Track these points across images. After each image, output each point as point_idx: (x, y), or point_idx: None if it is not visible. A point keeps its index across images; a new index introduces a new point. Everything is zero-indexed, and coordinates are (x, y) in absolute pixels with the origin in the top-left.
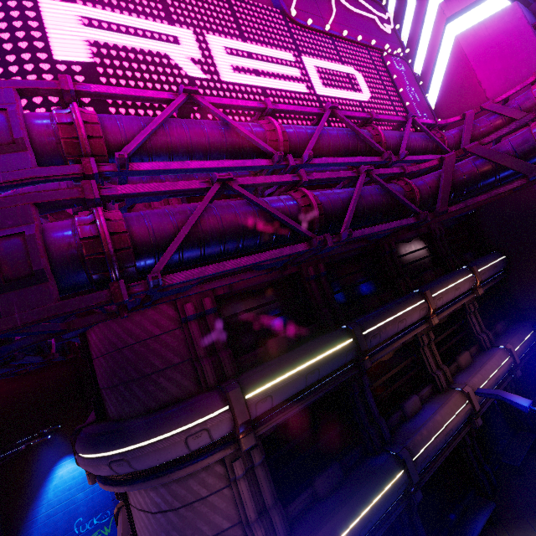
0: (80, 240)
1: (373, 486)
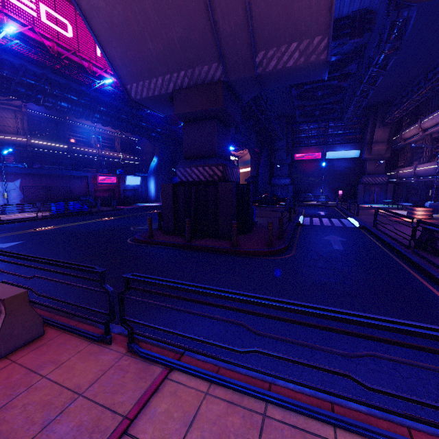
0: (4, 44)
1: (57, 143)
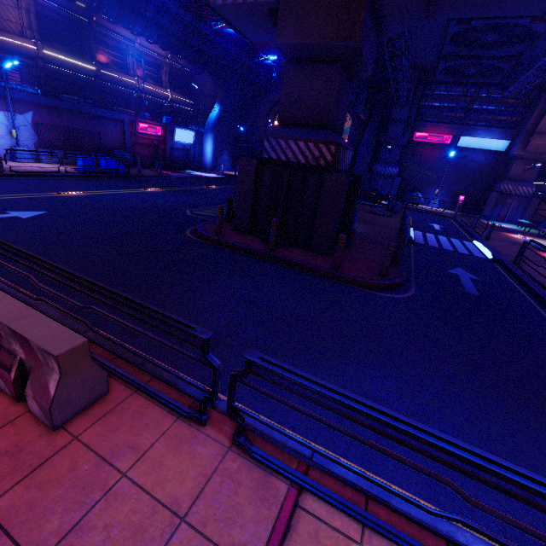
0: None
1: (80, 60)
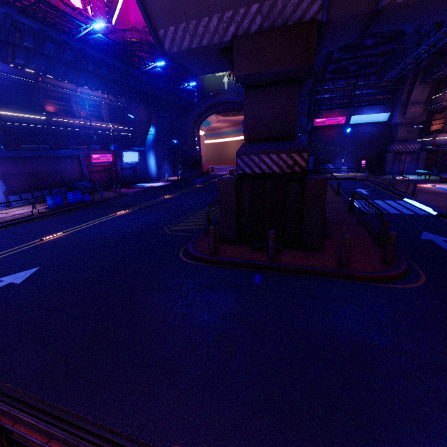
0: None
1: (33, 113)
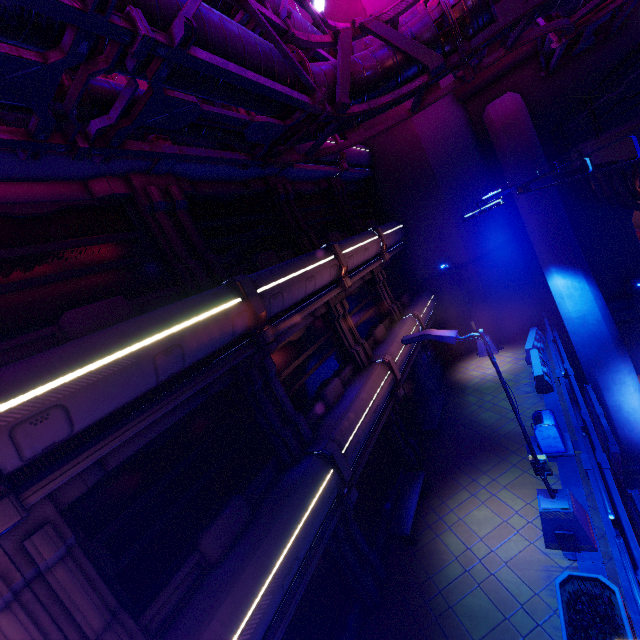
0: None
1: (295, 506)
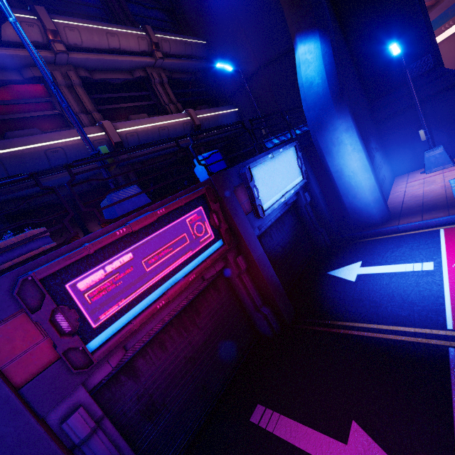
0: None
1: None
